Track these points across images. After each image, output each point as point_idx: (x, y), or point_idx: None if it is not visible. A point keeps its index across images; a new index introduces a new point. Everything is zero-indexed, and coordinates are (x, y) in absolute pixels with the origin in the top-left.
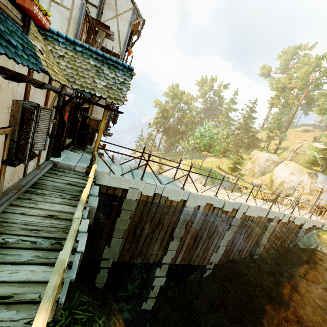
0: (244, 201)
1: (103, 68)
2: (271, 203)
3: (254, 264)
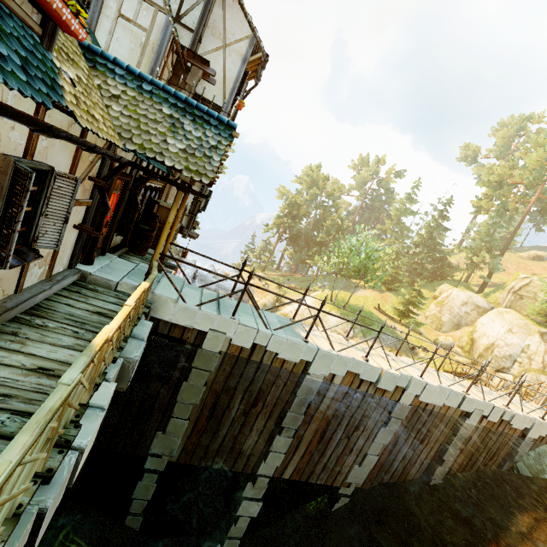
0: (419, 374)
1: (184, 121)
2: (469, 383)
3: (431, 496)
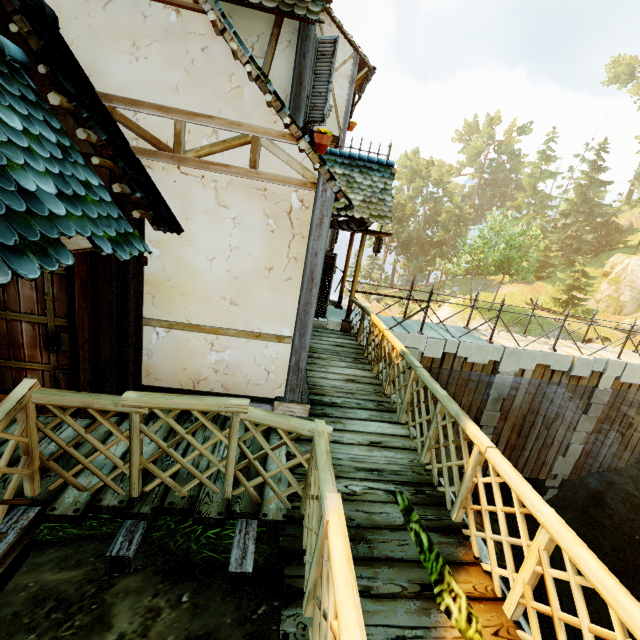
0: (615, 356)
1: (354, 175)
2: None
3: None
